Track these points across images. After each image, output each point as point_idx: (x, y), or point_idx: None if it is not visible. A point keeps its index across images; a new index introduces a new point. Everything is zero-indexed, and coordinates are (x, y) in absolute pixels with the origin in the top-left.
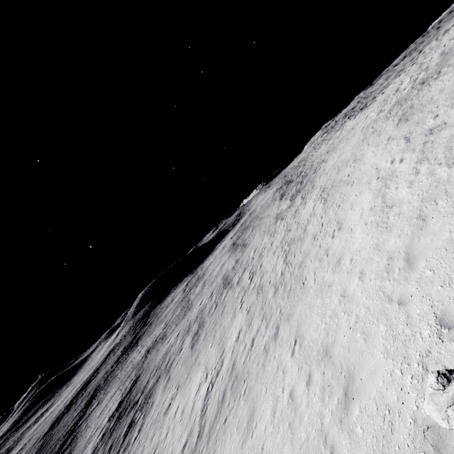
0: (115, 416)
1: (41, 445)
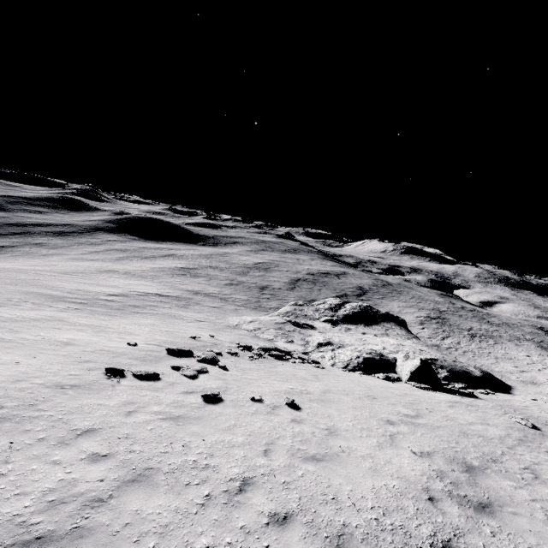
0: None
1: None
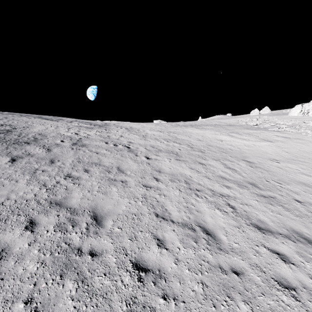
0: None
1: None
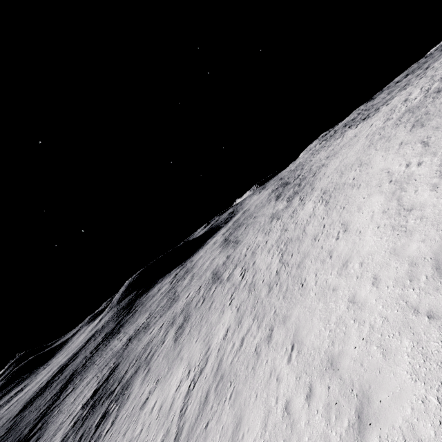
0: (89, 403)
1: (10, 426)
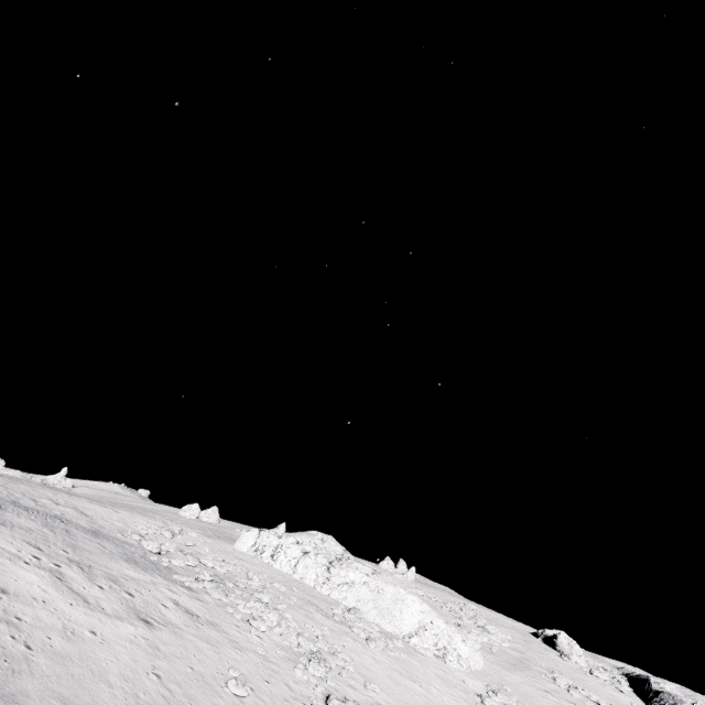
0: None
1: None
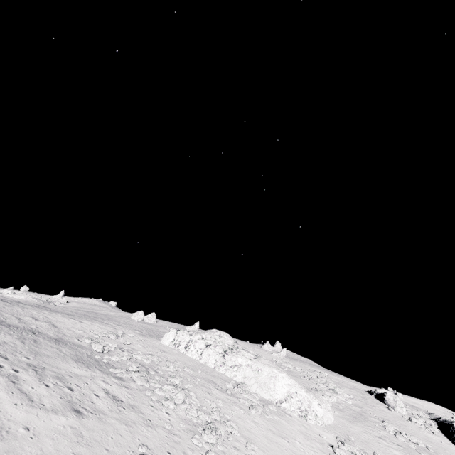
0: None
1: None
